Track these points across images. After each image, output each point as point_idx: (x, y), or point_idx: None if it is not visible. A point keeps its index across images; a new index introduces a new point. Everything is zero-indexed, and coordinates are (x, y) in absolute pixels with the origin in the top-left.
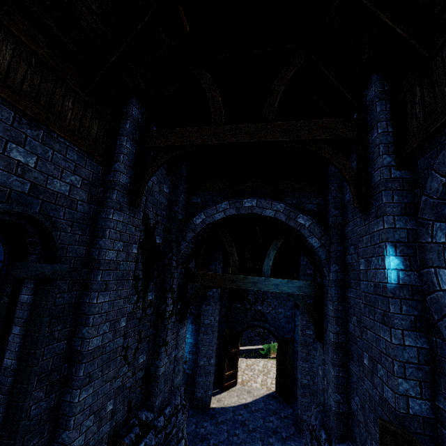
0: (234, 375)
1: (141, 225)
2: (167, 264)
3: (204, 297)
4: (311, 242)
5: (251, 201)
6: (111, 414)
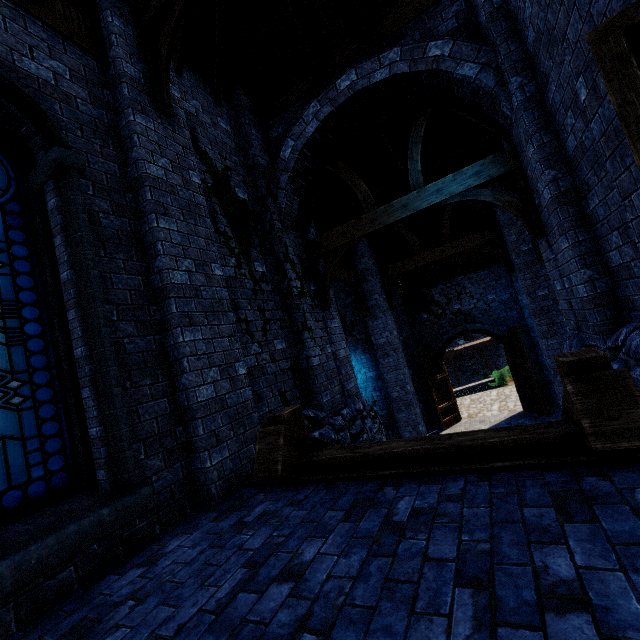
0: (452, 408)
1: (201, 164)
2: (269, 229)
3: (365, 311)
4: (462, 74)
5: (348, 76)
6: (247, 380)
